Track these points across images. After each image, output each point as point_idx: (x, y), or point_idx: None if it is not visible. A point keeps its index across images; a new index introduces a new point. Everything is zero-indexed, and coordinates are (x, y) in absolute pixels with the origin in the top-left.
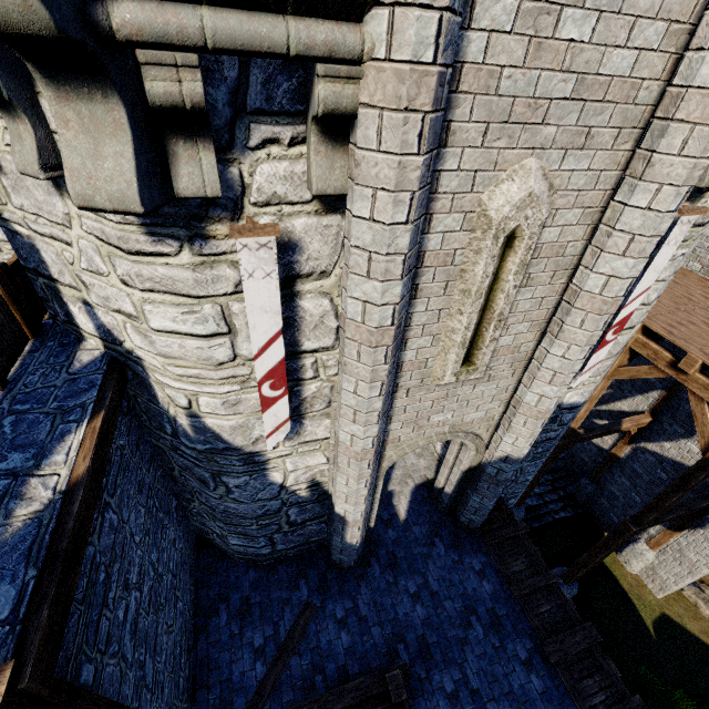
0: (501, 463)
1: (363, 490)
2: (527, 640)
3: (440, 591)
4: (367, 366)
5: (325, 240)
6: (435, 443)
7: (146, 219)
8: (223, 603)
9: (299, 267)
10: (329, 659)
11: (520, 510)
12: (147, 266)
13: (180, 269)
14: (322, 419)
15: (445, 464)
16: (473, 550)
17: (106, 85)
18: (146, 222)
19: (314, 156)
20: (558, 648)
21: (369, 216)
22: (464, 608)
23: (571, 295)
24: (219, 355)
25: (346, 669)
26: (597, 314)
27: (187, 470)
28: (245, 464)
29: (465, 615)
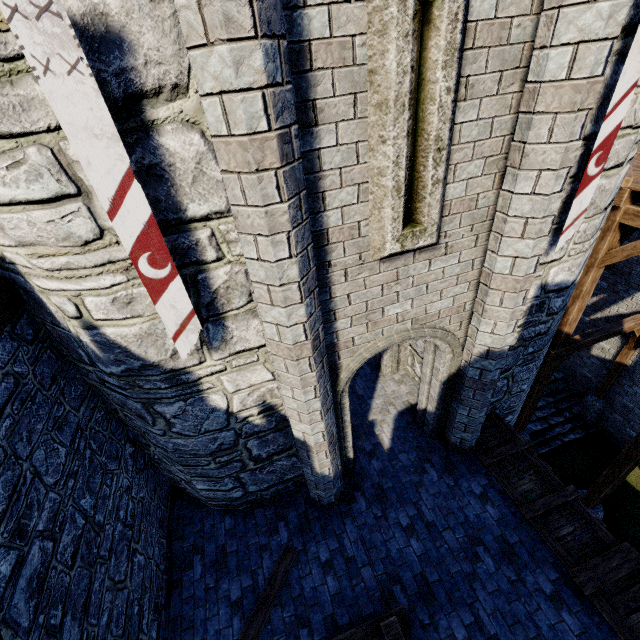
0: (482, 361)
1: (315, 402)
2: (550, 570)
3: (436, 521)
4: (257, 207)
5: (160, 29)
6: (414, 366)
7: None
8: (197, 554)
9: (139, 79)
10: (314, 609)
11: (523, 435)
12: None
13: None
14: (249, 319)
15: (423, 380)
16: (470, 472)
17: None
18: None
19: None
20: (592, 577)
21: None
22: (468, 538)
23: (528, 99)
24: (79, 229)
25: (334, 620)
26: (569, 111)
27: (124, 406)
28: (172, 386)
29: (470, 546)
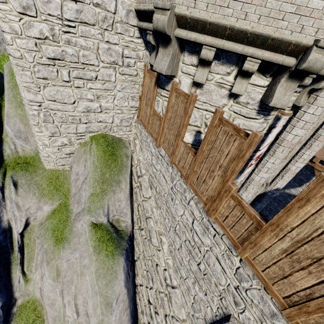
0: (274, 191)
1: (250, 198)
2: None
3: None
4: (283, 154)
5: None
6: None
7: (260, 109)
8: None
9: (276, 124)
10: None
11: None
12: (248, 122)
13: (257, 123)
14: None
15: None
16: None
17: (300, 80)
18: (259, 109)
19: (303, 96)
20: None
21: (312, 113)
22: None
23: (316, 136)
24: None
25: None
26: (323, 142)
27: None
28: None
29: None
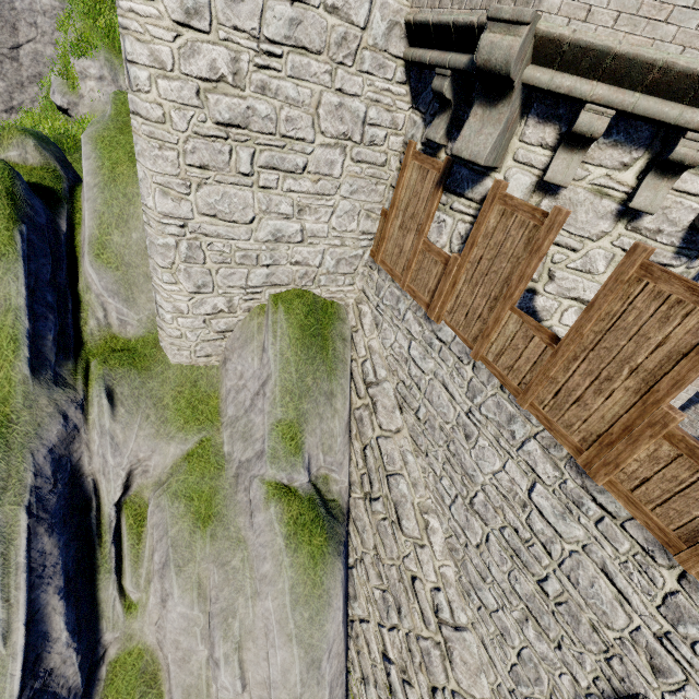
0: None
1: None
2: None
3: None
4: None
5: None
6: None
7: (683, 244)
8: None
9: None
10: None
11: None
12: None
13: None
14: None
15: None
16: None
17: None
18: (682, 246)
19: None
20: None
21: None
22: None
23: None
24: None
25: None
26: None
27: None
28: None
29: None
